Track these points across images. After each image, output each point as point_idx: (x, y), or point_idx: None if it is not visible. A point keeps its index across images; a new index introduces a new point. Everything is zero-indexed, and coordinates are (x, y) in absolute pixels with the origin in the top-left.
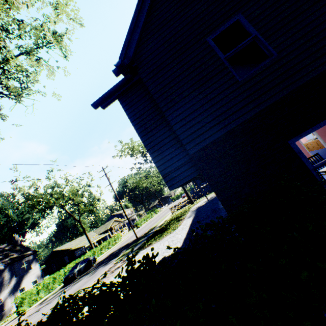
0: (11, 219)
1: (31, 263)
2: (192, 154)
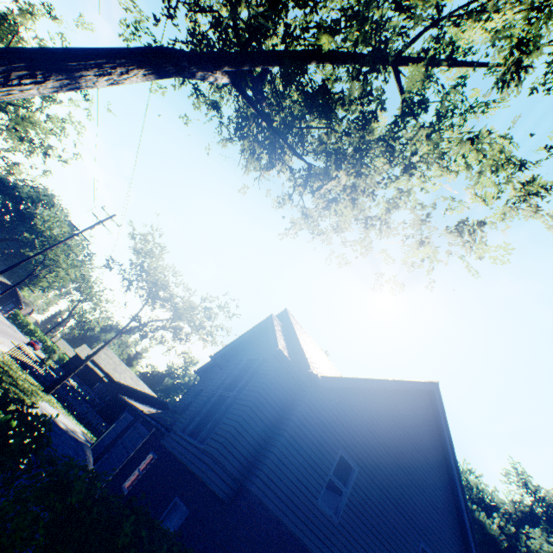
0: None
1: None
2: (253, 491)
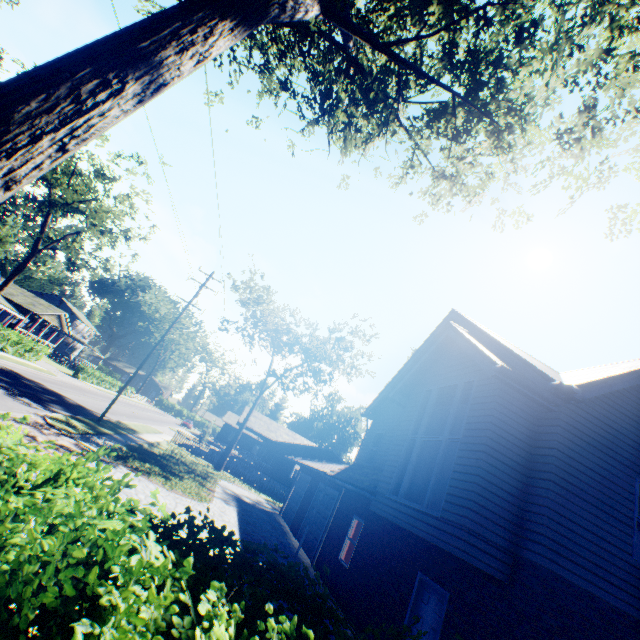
0: None
1: None
2: (541, 565)
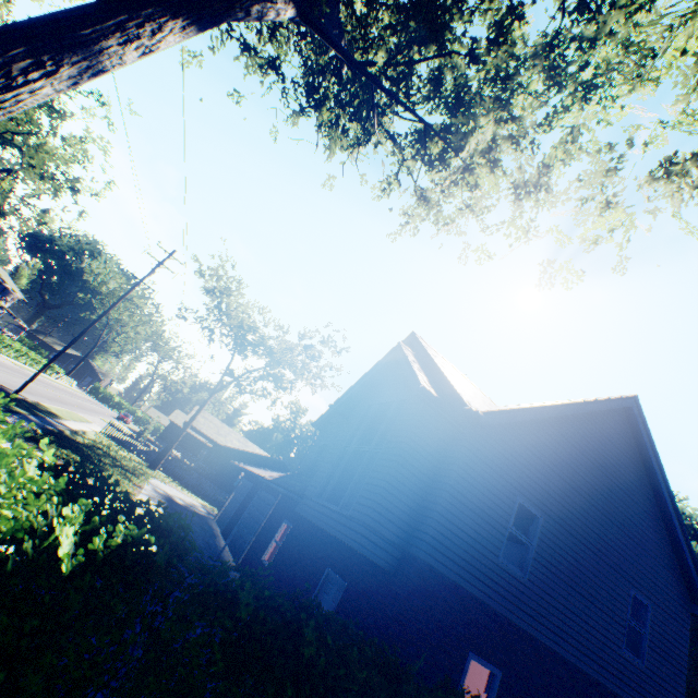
0: None
1: None
2: (420, 557)
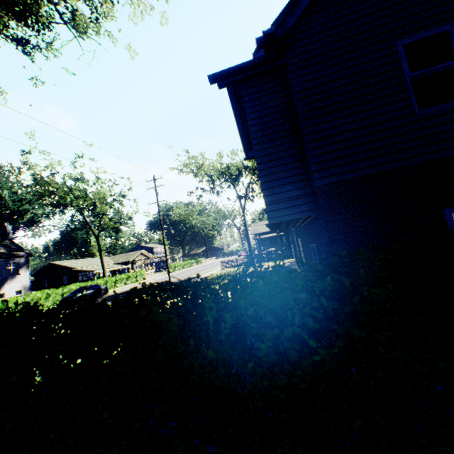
0: (4, 204)
1: (20, 267)
2: (318, 186)
